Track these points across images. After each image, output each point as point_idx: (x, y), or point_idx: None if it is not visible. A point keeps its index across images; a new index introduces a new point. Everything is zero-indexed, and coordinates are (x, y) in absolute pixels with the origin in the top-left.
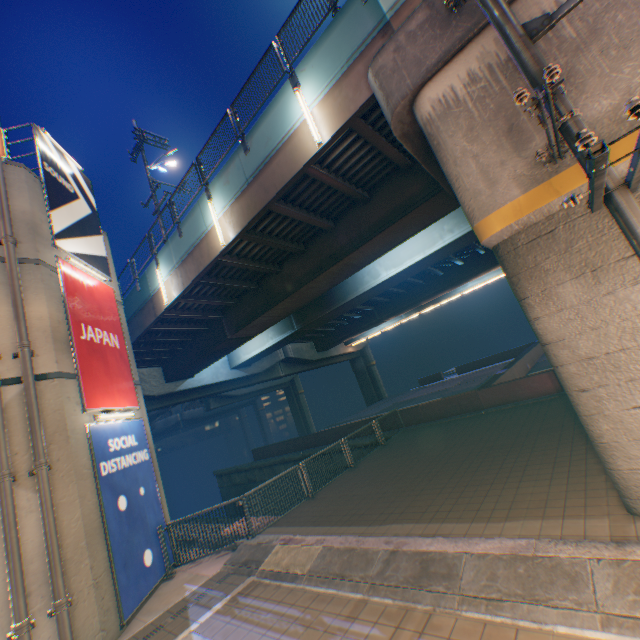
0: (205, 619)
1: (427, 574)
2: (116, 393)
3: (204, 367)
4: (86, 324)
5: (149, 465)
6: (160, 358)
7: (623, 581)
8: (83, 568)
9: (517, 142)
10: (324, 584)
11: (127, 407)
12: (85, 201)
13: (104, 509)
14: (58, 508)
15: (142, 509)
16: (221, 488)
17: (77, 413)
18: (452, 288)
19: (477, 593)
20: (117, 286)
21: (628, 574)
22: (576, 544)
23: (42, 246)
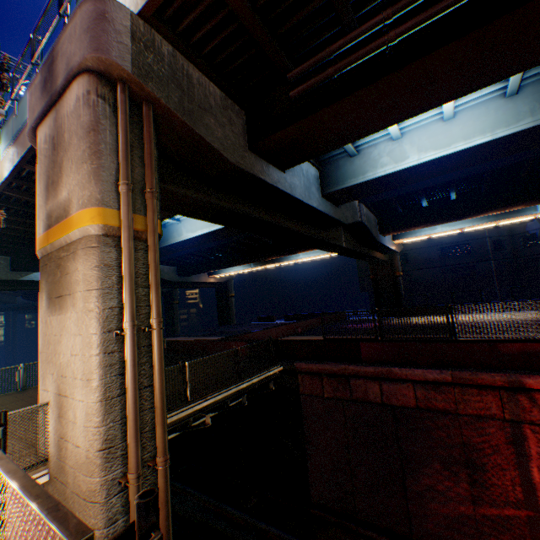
0: None
1: None
2: None
3: None
4: None
5: None
6: (5, 250)
7: None
8: None
9: (48, 197)
10: None
11: None
12: None
13: None
14: None
15: None
16: None
17: None
18: (279, 256)
19: None
20: None
21: None
22: None
23: None
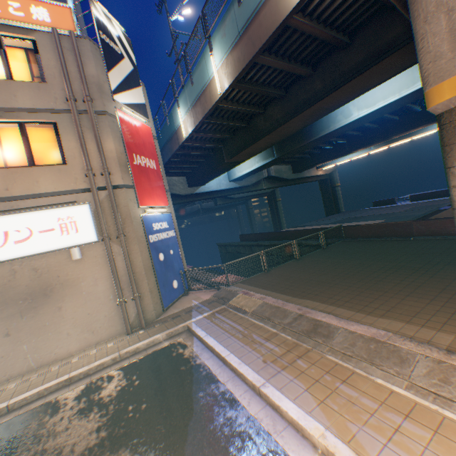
0: (198, 318)
1: (315, 332)
2: (155, 197)
3: (211, 180)
4: (136, 154)
5: (175, 239)
6: (184, 171)
7: (435, 372)
8: (144, 283)
9: None
10: (258, 320)
11: (162, 206)
12: (128, 60)
13: (152, 259)
14: (131, 255)
15: (171, 261)
16: (220, 253)
17: (135, 208)
18: (427, 125)
19: (339, 349)
20: (153, 125)
21: (441, 370)
22: (417, 344)
23: (106, 101)
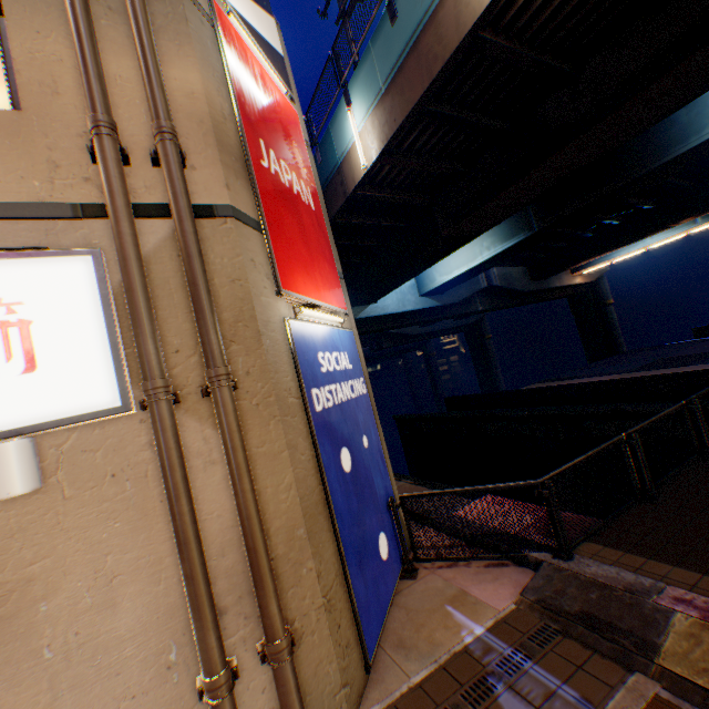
0: None
1: None
2: (317, 280)
3: (391, 289)
4: (265, 144)
5: (366, 403)
6: None
7: None
8: (304, 576)
9: None
10: None
11: (333, 307)
12: None
13: (323, 471)
14: (254, 463)
15: (367, 471)
16: (401, 435)
17: (267, 294)
18: None
19: None
20: (300, 116)
21: None
22: None
23: None
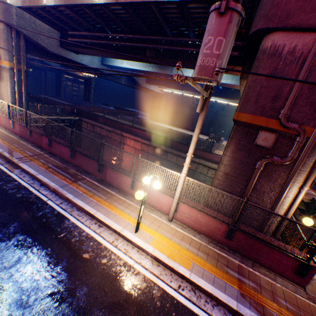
0: None
1: None
2: None
3: None
4: None
5: None
6: None
7: None
8: None
9: None
10: None
11: None
12: None
13: None
14: None
15: None
16: None
17: None
18: None
19: None
20: None
21: None
22: None
23: None
